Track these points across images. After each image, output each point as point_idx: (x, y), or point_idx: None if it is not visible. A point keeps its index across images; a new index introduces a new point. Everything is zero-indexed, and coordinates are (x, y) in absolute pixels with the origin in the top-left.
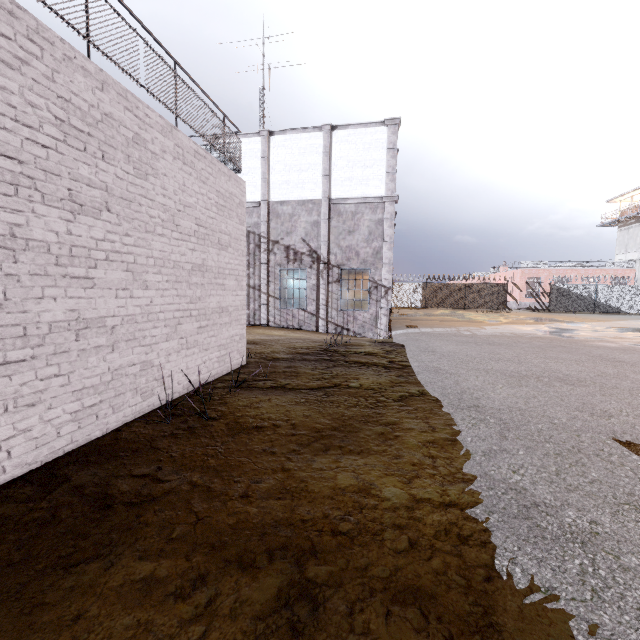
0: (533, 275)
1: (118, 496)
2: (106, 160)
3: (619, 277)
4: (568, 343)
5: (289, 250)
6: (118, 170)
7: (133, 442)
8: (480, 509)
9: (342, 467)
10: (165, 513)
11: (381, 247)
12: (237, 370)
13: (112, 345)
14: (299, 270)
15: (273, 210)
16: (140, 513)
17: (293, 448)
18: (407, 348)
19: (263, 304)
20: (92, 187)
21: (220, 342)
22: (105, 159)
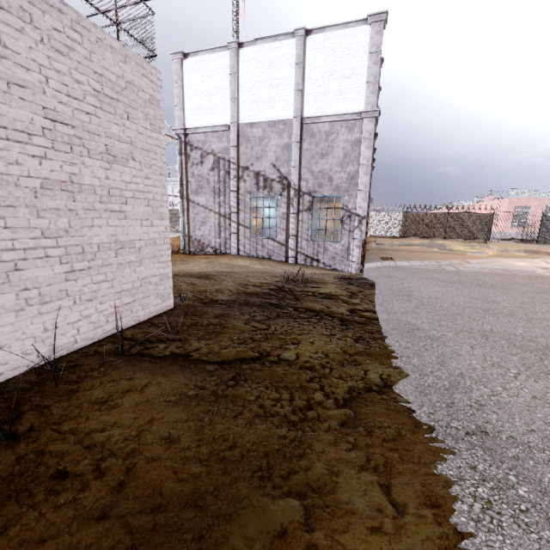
0: (522, 204)
1: None
2: None
3: None
4: None
5: (259, 176)
6: None
7: None
8: None
9: None
10: None
11: (357, 171)
12: (153, 319)
13: None
14: (269, 198)
15: (243, 133)
16: None
17: None
18: (377, 289)
19: (233, 233)
20: None
21: (120, 287)
22: None
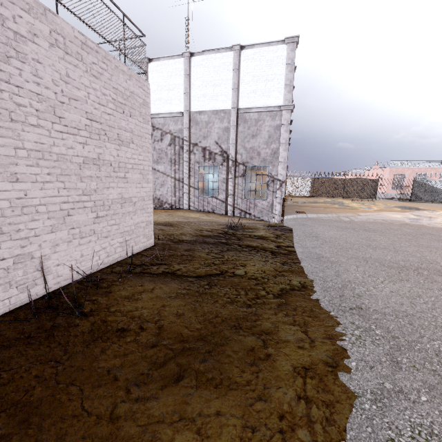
0: (399, 172)
1: None
2: None
3: None
4: (435, 231)
5: (205, 151)
6: None
7: None
8: None
9: (187, 417)
10: None
11: (278, 148)
12: (142, 252)
13: None
14: (213, 167)
15: (193, 119)
16: None
17: (142, 371)
18: (294, 232)
19: (185, 193)
20: None
21: (123, 229)
22: None
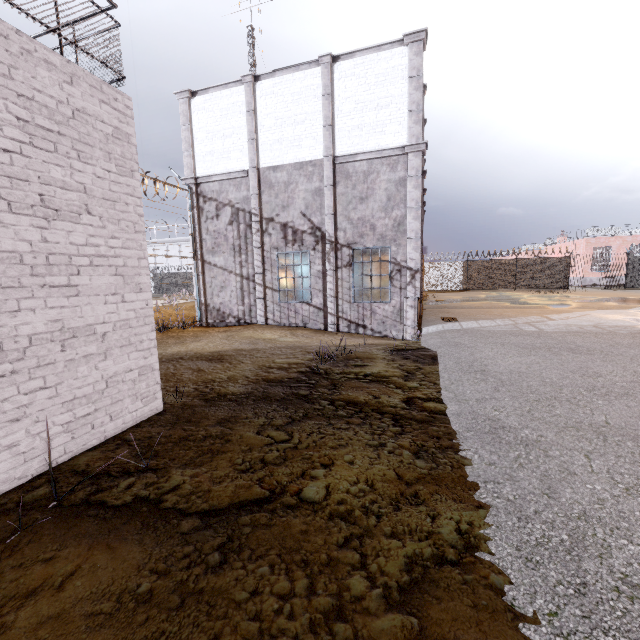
0: (601, 245)
1: None
2: None
3: None
4: None
5: (286, 229)
6: None
7: None
8: None
9: None
10: None
11: (404, 216)
12: (128, 433)
13: None
14: (300, 253)
15: (264, 179)
16: None
17: None
18: (440, 363)
19: (259, 298)
20: None
21: (72, 393)
22: None
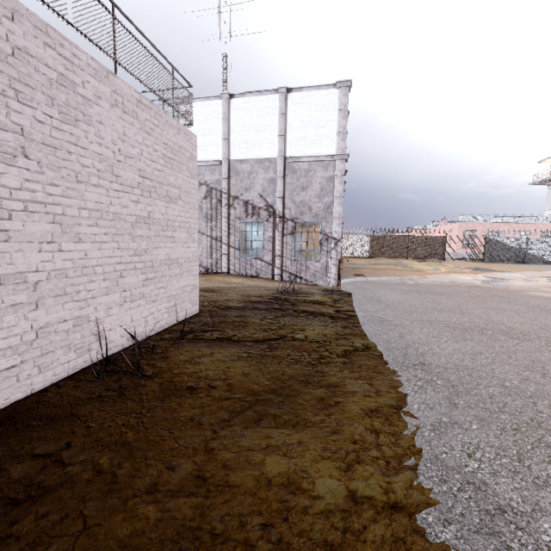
0: (469, 228)
1: (4, 487)
2: (21, 100)
3: (548, 231)
4: (505, 293)
5: (248, 205)
6: (38, 113)
7: (54, 407)
8: (433, 515)
9: (273, 446)
10: (47, 518)
11: (332, 202)
12: (188, 319)
13: (36, 302)
14: (257, 223)
15: (233, 168)
16: (17, 518)
17: (223, 417)
18: (354, 297)
19: (224, 254)
20: (2, 129)
21: (170, 293)
22: (19, 99)
